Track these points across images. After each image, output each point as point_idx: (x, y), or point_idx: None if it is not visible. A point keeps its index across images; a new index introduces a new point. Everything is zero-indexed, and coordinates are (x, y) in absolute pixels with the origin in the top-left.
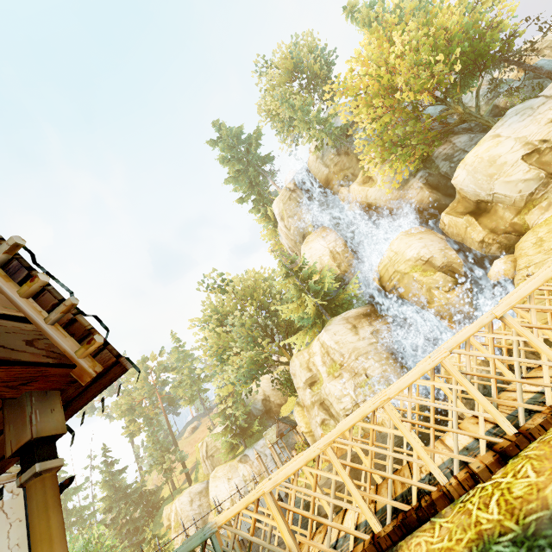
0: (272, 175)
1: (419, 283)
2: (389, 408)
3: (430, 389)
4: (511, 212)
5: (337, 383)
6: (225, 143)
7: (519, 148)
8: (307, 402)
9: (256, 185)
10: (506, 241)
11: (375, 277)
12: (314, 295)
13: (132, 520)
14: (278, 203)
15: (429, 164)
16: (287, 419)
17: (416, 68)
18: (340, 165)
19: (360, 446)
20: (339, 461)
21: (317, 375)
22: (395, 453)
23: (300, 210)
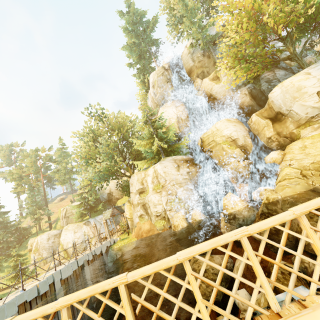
0: (155, 56)
1: (225, 151)
2: None
3: None
4: (294, 125)
5: (157, 196)
6: (130, 18)
7: (318, 86)
8: (135, 202)
9: (143, 58)
10: (283, 142)
11: (200, 140)
12: (159, 140)
13: (7, 242)
14: (154, 75)
15: (256, 81)
16: (120, 208)
17: (280, 5)
18: (202, 63)
19: None
20: None
21: (146, 188)
22: None
23: (167, 85)
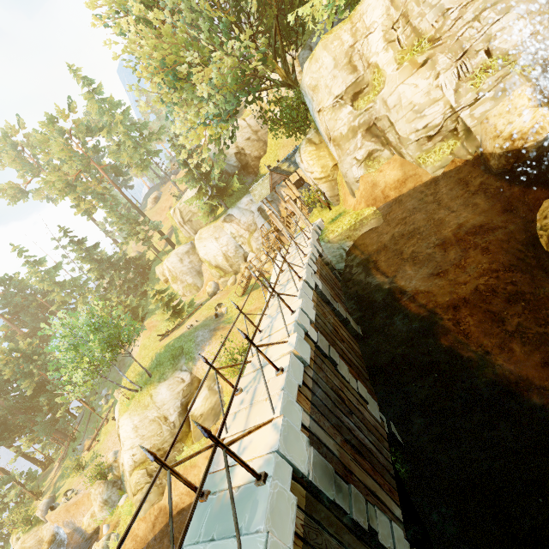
0: None
1: None
2: None
3: None
4: None
5: (421, 79)
6: None
7: None
8: (340, 131)
9: None
10: None
11: None
12: None
13: (128, 281)
14: None
15: None
16: (279, 170)
17: None
18: None
19: None
20: None
21: (367, 78)
22: None
23: None
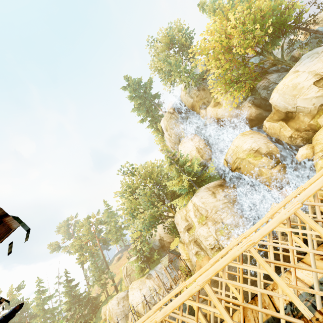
0: (159, 105)
1: (252, 164)
2: (254, 251)
3: (288, 234)
4: (308, 117)
5: (204, 228)
6: (131, 88)
7: (311, 78)
8: (186, 240)
9: (150, 111)
10: (306, 136)
11: (224, 162)
12: (187, 174)
13: (83, 315)
14: (163, 121)
15: (254, 92)
16: (174, 251)
17: (243, 34)
18: (200, 96)
19: (232, 283)
20: (216, 296)
21: (192, 224)
22: (263, 289)
23: (177, 125)
